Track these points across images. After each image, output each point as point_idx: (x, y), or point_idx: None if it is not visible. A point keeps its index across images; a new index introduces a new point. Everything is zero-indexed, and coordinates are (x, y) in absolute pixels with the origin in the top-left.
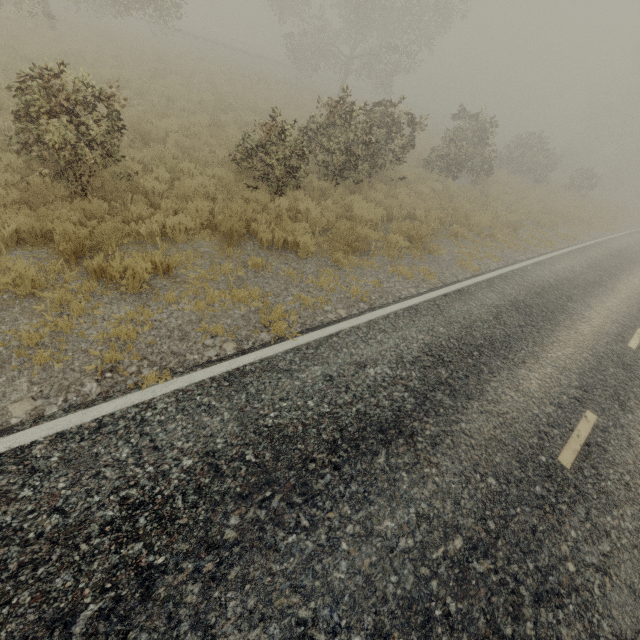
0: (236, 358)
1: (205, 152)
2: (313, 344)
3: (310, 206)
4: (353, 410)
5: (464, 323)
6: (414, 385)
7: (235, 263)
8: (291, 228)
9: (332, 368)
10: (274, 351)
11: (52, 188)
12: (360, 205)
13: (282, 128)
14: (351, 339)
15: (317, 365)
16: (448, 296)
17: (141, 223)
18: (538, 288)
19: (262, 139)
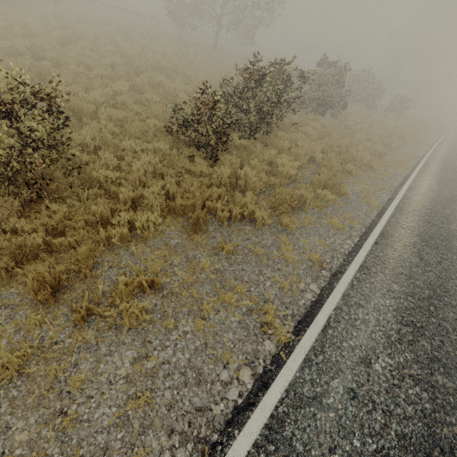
0: (263, 398)
1: (136, 122)
2: (317, 346)
3: (247, 171)
4: (393, 435)
5: (405, 273)
6: (416, 372)
7: (207, 252)
8: (242, 200)
9: (348, 377)
10: (291, 371)
11: (4, 203)
12: (282, 161)
13: (215, 101)
14: (342, 326)
15: (334, 378)
16: (379, 243)
17: (109, 228)
18: (425, 215)
19: (194, 110)
